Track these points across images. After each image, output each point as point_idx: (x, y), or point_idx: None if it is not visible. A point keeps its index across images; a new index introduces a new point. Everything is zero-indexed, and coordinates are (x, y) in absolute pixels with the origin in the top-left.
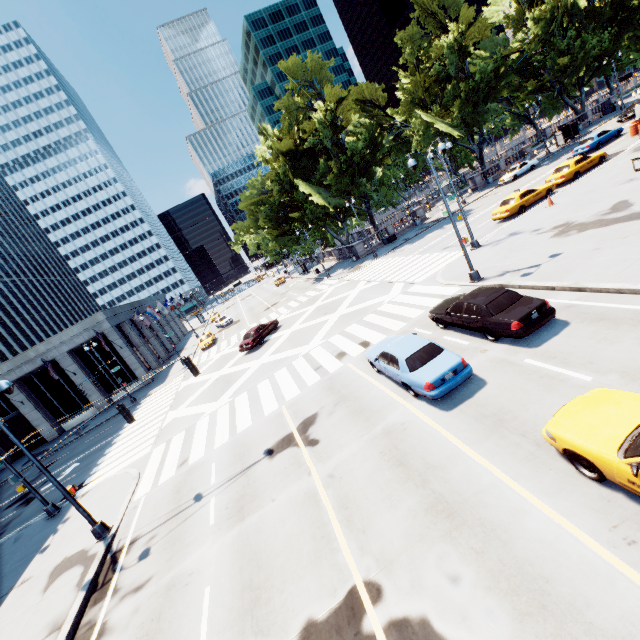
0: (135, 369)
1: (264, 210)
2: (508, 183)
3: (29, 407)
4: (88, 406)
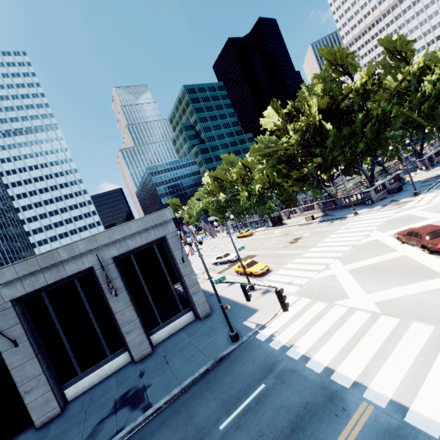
0: (193, 293)
1: (270, 162)
2: None
3: (24, 352)
4: (114, 352)
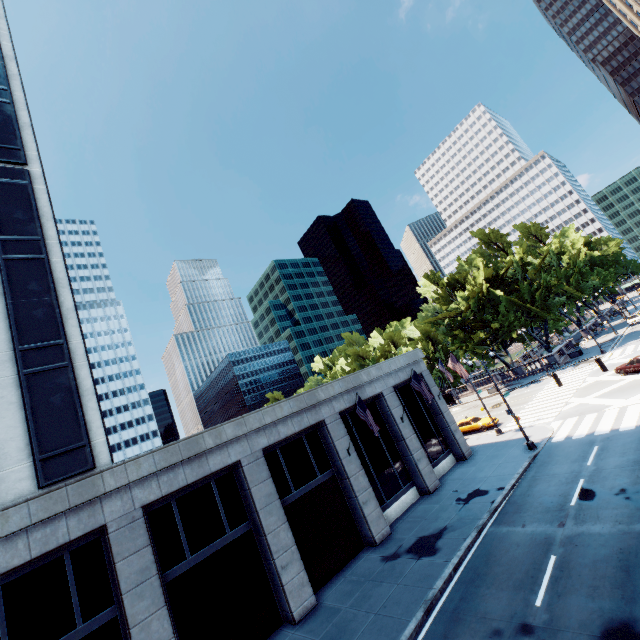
0: (454, 430)
1: (440, 329)
2: (638, 323)
3: (355, 462)
4: (404, 484)
